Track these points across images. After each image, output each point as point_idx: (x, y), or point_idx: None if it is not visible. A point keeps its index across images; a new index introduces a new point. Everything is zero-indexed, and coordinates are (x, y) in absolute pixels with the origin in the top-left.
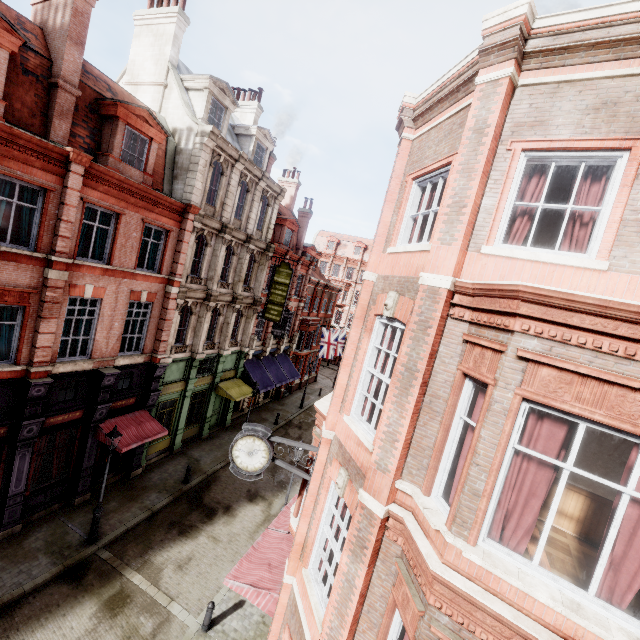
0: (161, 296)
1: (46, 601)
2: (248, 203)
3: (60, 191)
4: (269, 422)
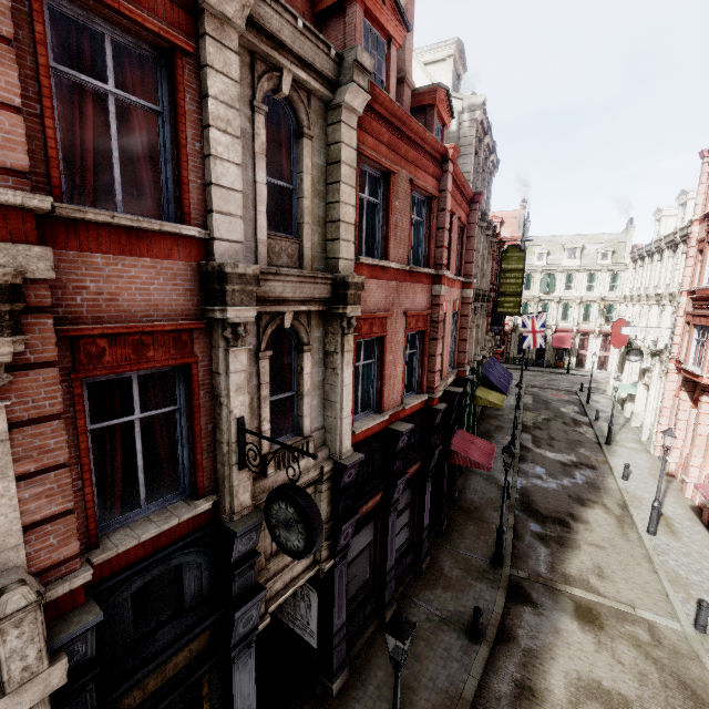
0: (460, 303)
1: (525, 622)
2: (482, 184)
3: (437, 197)
4: (507, 428)
